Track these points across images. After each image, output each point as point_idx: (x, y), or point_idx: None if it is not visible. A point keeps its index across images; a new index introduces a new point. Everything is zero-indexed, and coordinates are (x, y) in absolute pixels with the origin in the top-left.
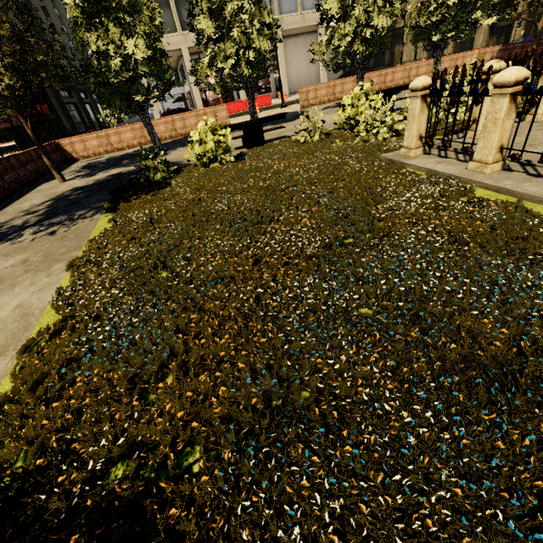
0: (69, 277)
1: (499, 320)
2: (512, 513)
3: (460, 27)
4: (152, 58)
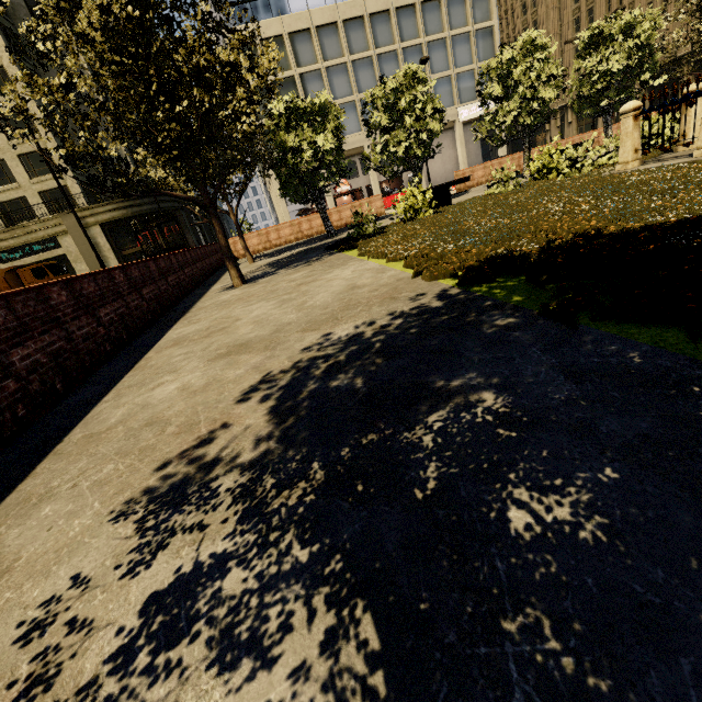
0: (374, 260)
1: None
2: None
3: (628, 90)
4: (338, 147)
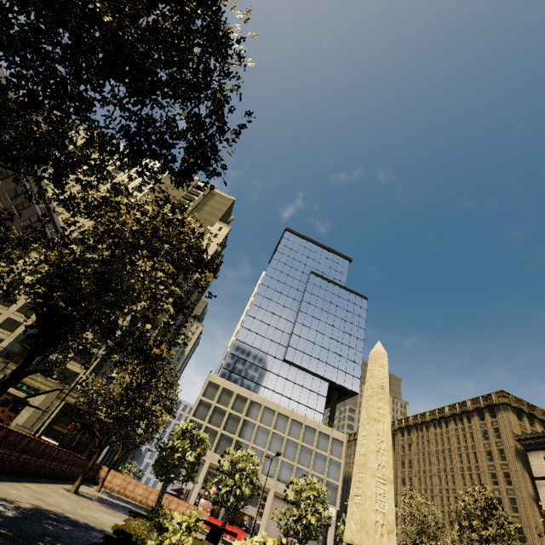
0: (124, 522)
1: None
2: None
3: None
4: (194, 463)
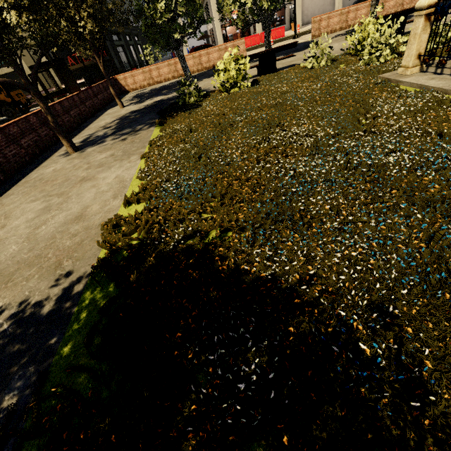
0: (142, 162)
1: (435, 180)
2: (402, 256)
3: None
4: None
